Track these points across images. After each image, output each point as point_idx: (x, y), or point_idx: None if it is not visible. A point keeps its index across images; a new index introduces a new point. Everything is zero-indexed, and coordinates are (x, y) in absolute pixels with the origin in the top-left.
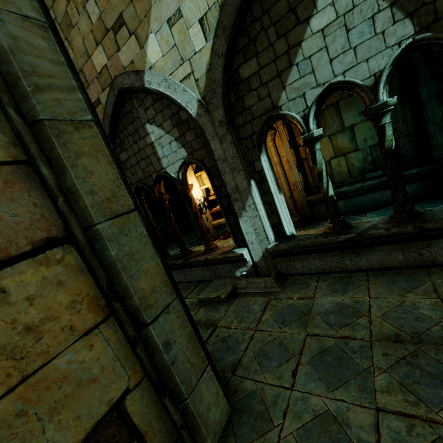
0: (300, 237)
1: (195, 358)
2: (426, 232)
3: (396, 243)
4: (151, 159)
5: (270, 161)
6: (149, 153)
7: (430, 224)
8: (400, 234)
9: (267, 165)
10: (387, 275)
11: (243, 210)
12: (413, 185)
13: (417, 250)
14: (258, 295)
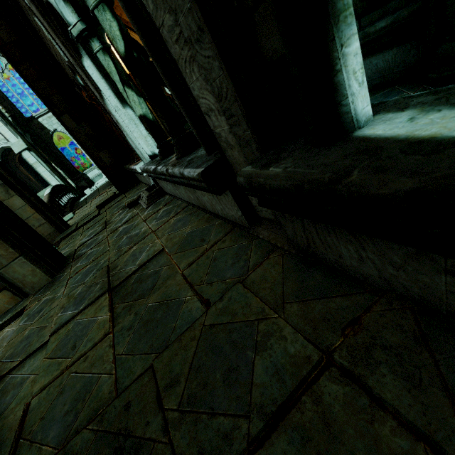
0: (158, 157)
1: (3, 252)
2: (172, 178)
3: (174, 182)
4: (63, 60)
5: (96, 66)
6: (58, 52)
7: (170, 169)
8: (165, 174)
9: (95, 72)
10: (190, 211)
11: (119, 124)
12: (388, 52)
13: (194, 193)
14: (140, 208)
